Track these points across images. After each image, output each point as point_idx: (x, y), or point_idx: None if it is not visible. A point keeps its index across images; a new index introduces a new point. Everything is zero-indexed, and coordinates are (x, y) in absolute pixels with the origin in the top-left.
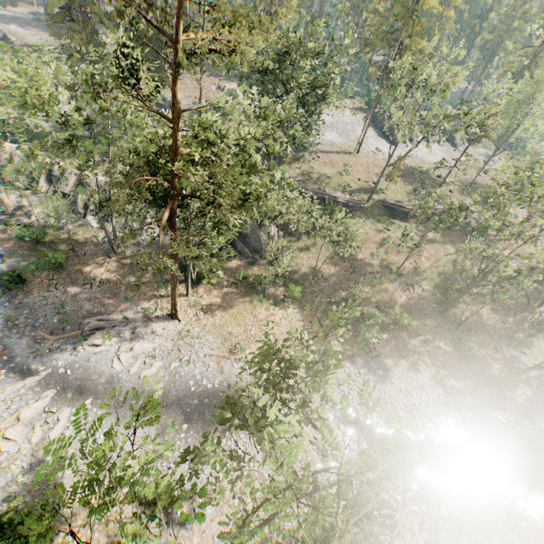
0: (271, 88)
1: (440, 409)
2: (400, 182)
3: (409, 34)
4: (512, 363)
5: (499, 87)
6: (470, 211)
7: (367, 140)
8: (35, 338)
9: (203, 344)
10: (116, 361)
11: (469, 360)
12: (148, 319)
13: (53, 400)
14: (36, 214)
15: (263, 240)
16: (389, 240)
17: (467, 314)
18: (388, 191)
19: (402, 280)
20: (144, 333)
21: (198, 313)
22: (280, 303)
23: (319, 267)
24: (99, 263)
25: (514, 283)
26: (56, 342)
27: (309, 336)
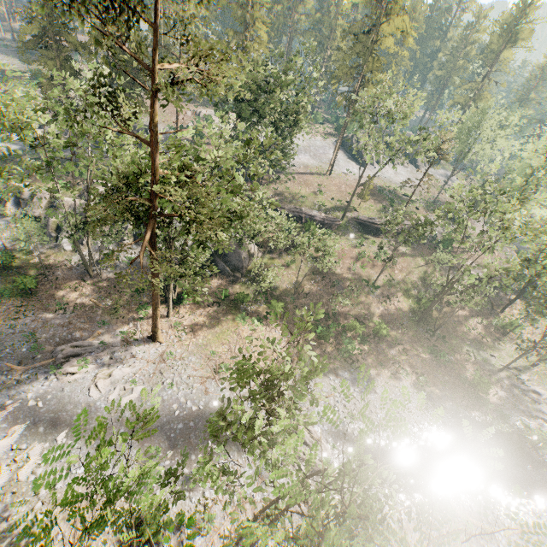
0: (247, 115)
1: (423, 415)
2: (371, 200)
3: (370, 69)
4: (484, 366)
5: (450, 116)
6: (435, 225)
7: (338, 162)
8: (1, 370)
9: (186, 366)
10: (93, 389)
11: (445, 366)
12: (127, 342)
13: (22, 436)
14: (3, 239)
15: (243, 258)
16: (364, 255)
17: (440, 322)
18: (361, 209)
19: (379, 293)
20: (123, 358)
21: (180, 334)
22: (263, 320)
23: (299, 283)
24: (73, 287)
25: (479, 290)
26: (26, 373)
27: (293, 351)
